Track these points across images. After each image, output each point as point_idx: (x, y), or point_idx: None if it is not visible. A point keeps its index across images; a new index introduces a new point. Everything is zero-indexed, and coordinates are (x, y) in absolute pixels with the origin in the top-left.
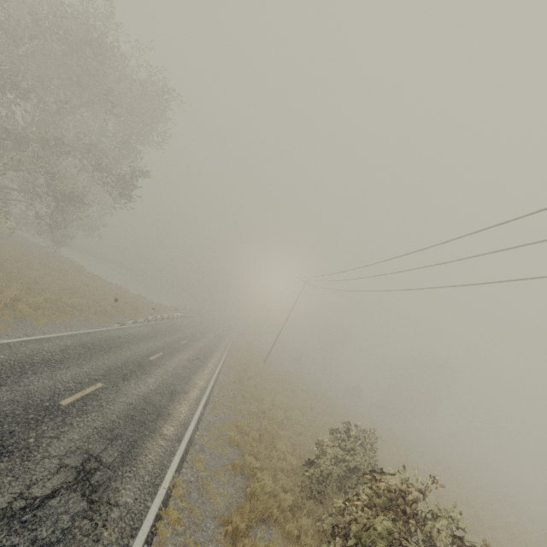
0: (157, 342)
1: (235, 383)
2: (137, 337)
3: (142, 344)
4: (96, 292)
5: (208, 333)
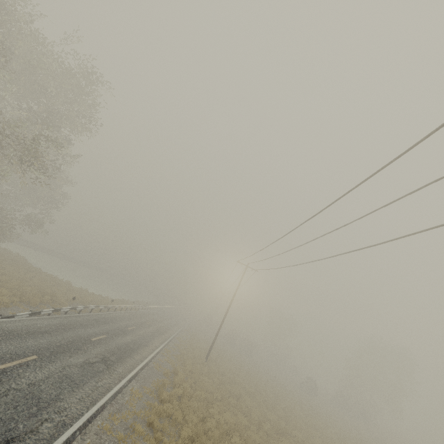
0: (47, 339)
1: (150, 395)
2: (12, 333)
3: (8, 343)
4: (11, 282)
5: (146, 326)
